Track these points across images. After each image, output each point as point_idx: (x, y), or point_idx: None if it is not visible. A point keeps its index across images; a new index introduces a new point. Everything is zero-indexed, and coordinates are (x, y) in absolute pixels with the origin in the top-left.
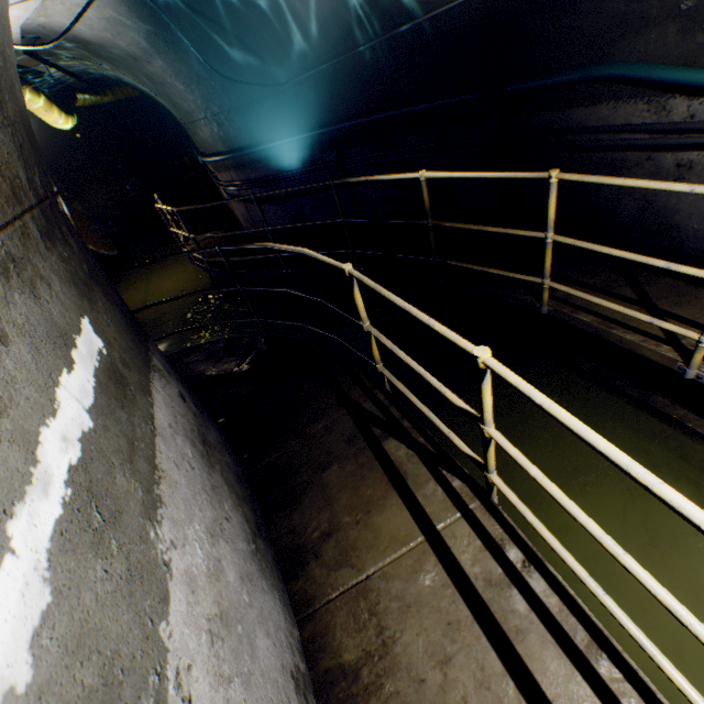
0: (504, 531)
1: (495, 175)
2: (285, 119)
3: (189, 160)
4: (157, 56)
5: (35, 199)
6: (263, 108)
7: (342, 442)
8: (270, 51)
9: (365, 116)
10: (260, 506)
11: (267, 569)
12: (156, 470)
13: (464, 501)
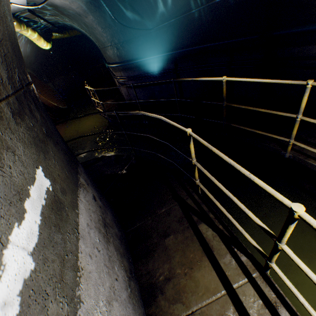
0: (276, 297)
1: (270, 81)
2: (150, 47)
3: (101, 65)
4: (90, 14)
5: (12, 90)
6: (139, 41)
7: (175, 222)
8: (145, 12)
9: (191, 46)
10: (130, 254)
11: (136, 303)
12: (78, 271)
13: (249, 271)
